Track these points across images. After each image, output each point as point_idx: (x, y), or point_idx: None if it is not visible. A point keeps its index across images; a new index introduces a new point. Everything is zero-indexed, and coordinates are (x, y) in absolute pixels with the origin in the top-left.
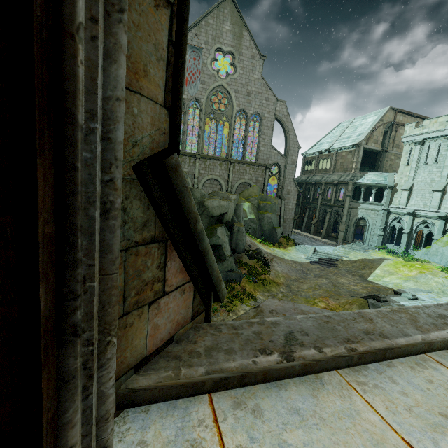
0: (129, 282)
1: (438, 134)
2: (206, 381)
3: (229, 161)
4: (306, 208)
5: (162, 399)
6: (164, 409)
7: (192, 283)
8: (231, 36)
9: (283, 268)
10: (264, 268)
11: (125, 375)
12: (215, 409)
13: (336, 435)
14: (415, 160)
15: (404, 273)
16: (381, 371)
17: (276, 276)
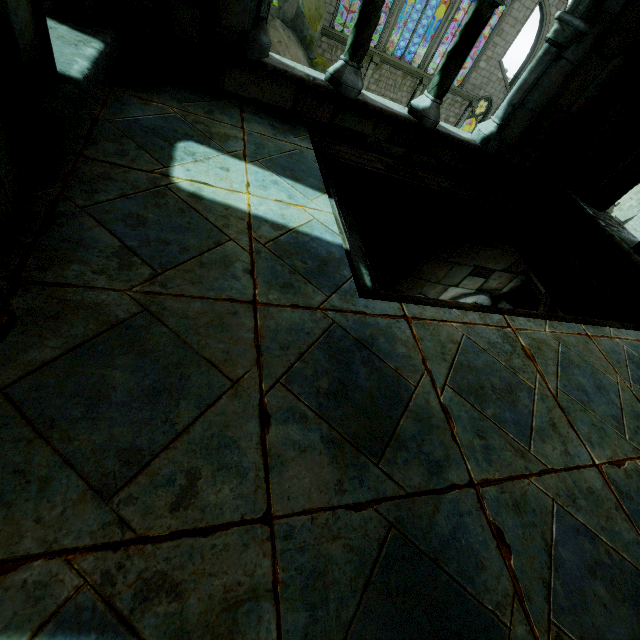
0: None
1: None
2: None
3: (421, 78)
4: None
5: None
6: None
7: None
8: None
9: None
10: None
11: None
12: None
13: None
14: None
15: None
16: None
17: None
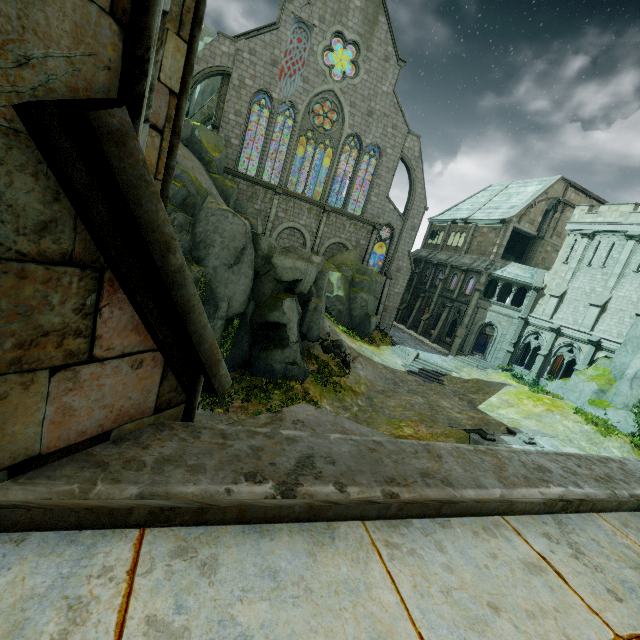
0: None
1: (615, 228)
2: (134, 509)
3: (324, 207)
4: (419, 296)
5: (50, 526)
6: (53, 542)
7: (160, 353)
8: (360, 18)
9: (369, 373)
10: (342, 368)
11: None
12: (140, 553)
13: (319, 617)
14: (577, 258)
15: (527, 407)
16: (429, 531)
17: (355, 381)
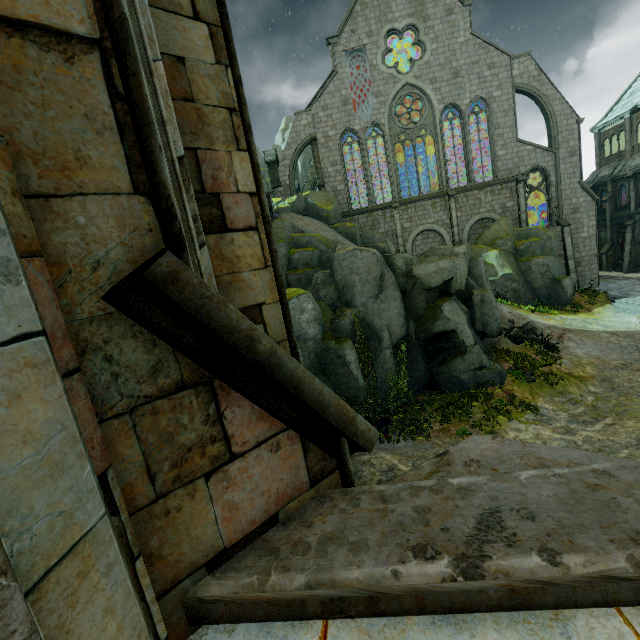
0: (153, 453)
1: None
2: (306, 600)
3: (447, 194)
4: (625, 226)
5: (246, 618)
6: (254, 633)
7: (292, 430)
8: (404, 1)
9: (589, 348)
10: (547, 354)
11: (191, 577)
12: None
13: None
14: None
15: None
16: None
17: (574, 364)
